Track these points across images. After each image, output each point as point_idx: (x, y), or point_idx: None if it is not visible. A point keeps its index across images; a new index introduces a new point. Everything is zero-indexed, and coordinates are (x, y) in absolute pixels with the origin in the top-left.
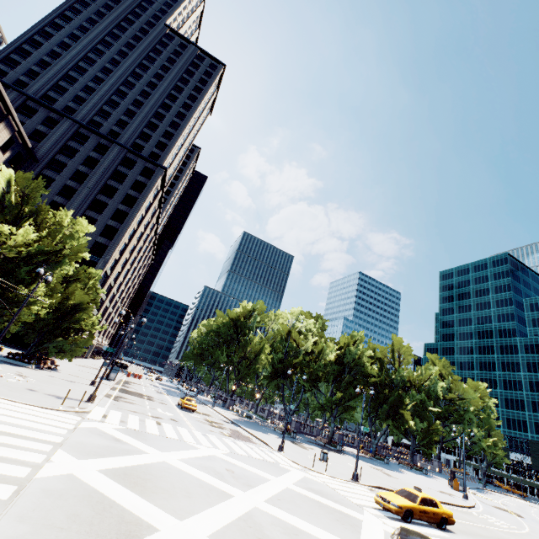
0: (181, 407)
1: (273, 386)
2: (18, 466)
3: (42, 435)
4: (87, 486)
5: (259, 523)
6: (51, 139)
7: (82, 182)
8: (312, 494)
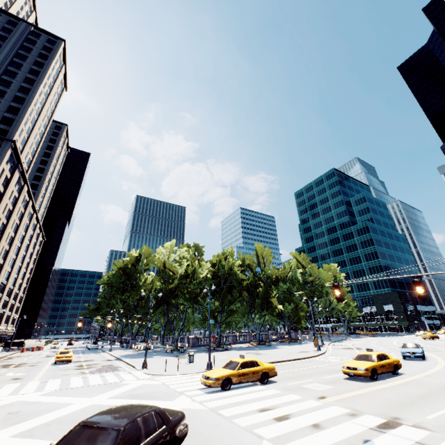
0: (54, 362)
1: (157, 314)
2: None
3: None
4: None
5: None
6: None
7: None
8: (122, 401)
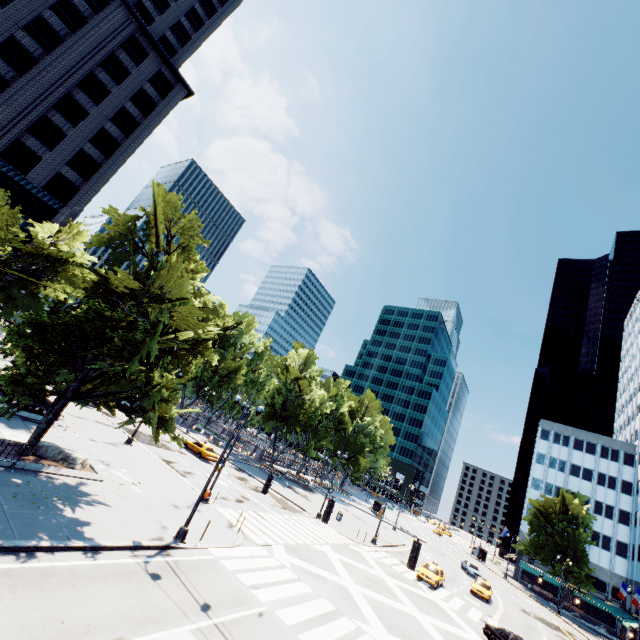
0: (201, 457)
1: (270, 428)
2: None
3: (322, 604)
4: None
5: (449, 639)
6: None
7: (46, 46)
8: (403, 584)
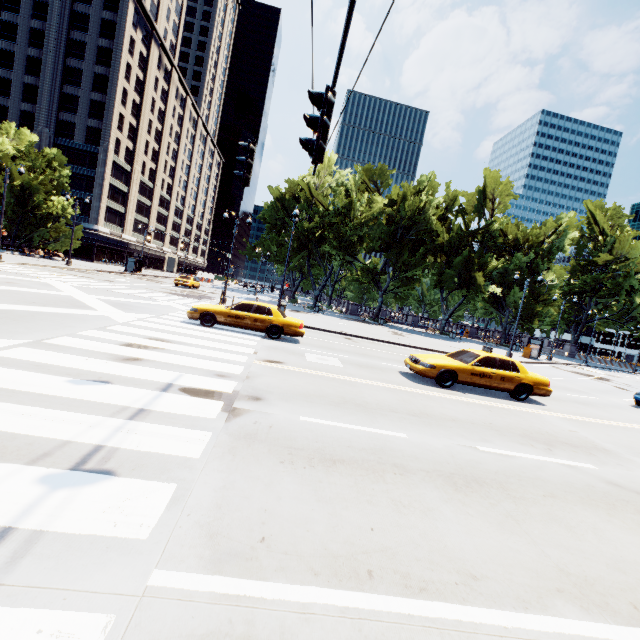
0: (175, 284)
1: (295, 260)
2: None
3: None
4: None
5: None
6: None
7: (43, 46)
8: (94, 301)
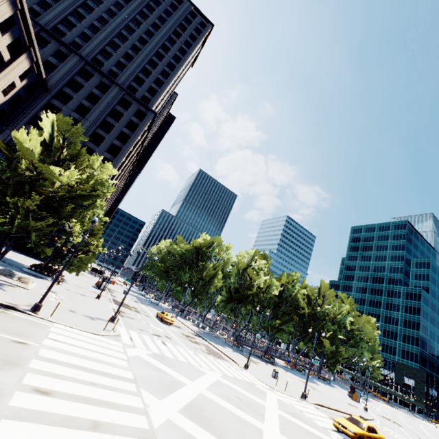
0: (162, 320)
1: (228, 308)
2: (137, 415)
3: (119, 371)
4: (186, 433)
5: None
6: (60, 71)
7: (84, 115)
8: (295, 420)
